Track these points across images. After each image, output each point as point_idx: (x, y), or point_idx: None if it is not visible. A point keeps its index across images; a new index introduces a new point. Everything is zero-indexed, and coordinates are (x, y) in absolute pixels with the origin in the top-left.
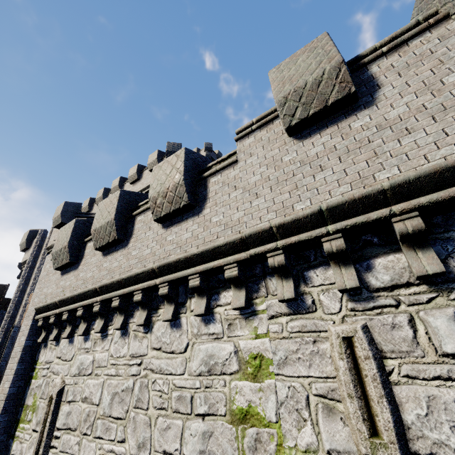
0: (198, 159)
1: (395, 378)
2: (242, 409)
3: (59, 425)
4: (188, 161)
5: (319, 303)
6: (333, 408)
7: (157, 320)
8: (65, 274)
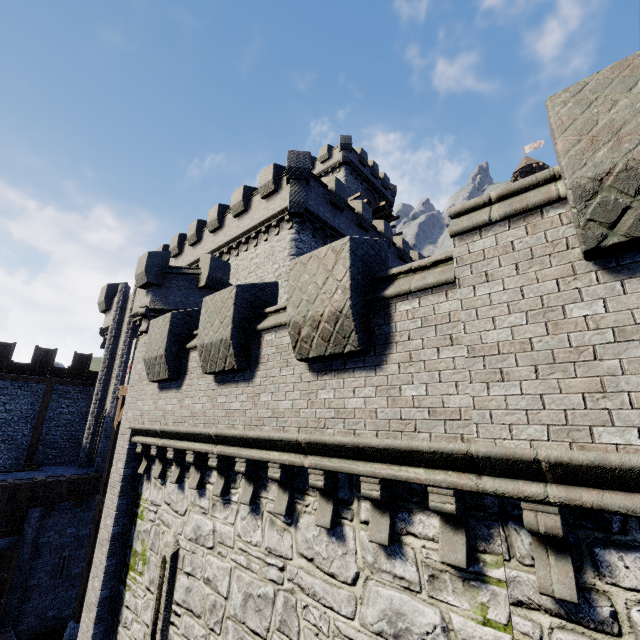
0: (369, 252)
1: None
2: None
3: (178, 599)
4: (355, 266)
5: (629, 624)
6: None
7: (304, 511)
8: (164, 390)
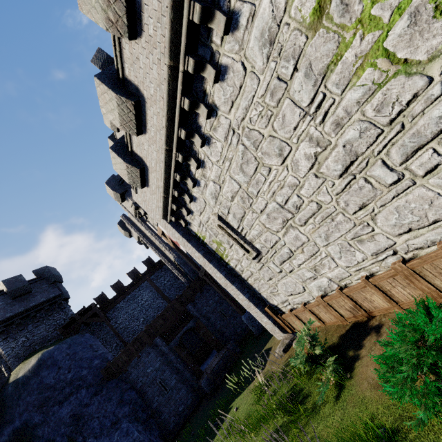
0: None
1: None
2: (314, 9)
3: (236, 226)
4: None
5: None
6: None
7: (212, 97)
8: (148, 182)
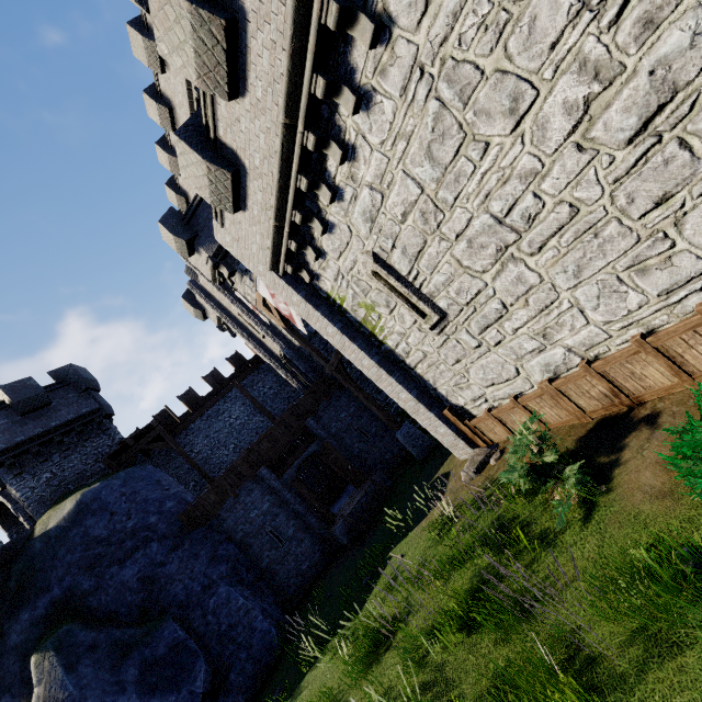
0: None
1: None
2: None
3: (406, 271)
4: None
5: None
6: None
7: None
8: (246, 200)
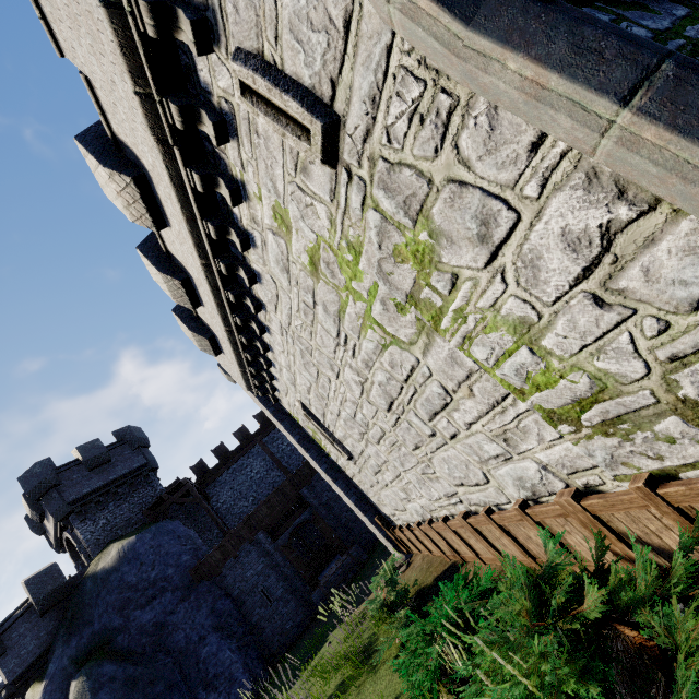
0: (101, 129)
1: (279, 60)
2: (309, 262)
3: (322, 421)
4: (91, 146)
5: (225, 94)
6: (303, 164)
7: (257, 293)
8: (223, 350)
